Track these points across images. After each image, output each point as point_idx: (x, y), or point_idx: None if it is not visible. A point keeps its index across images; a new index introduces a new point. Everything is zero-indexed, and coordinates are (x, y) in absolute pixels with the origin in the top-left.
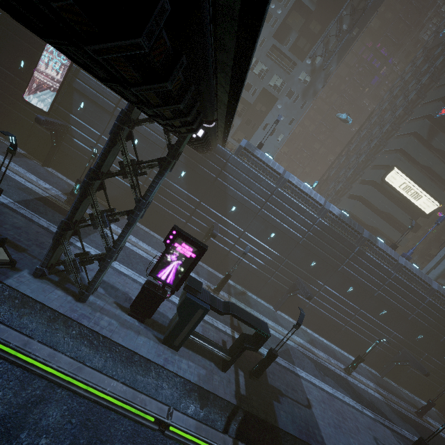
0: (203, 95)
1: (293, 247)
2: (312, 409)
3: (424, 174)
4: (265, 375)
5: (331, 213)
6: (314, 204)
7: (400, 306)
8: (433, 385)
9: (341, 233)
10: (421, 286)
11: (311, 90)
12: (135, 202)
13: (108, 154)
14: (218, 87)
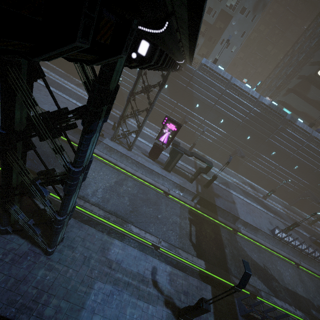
0: (178, 59)
1: (235, 128)
2: (235, 204)
3: None
4: (212, 189)
5: (263, 103)
6: (251, 98)
7: (308, 163)
8: None
9: (269, 117)
10: None
11: (261, 4)
12: (149, 105)
13: (136, 83)
14: (185, 51)
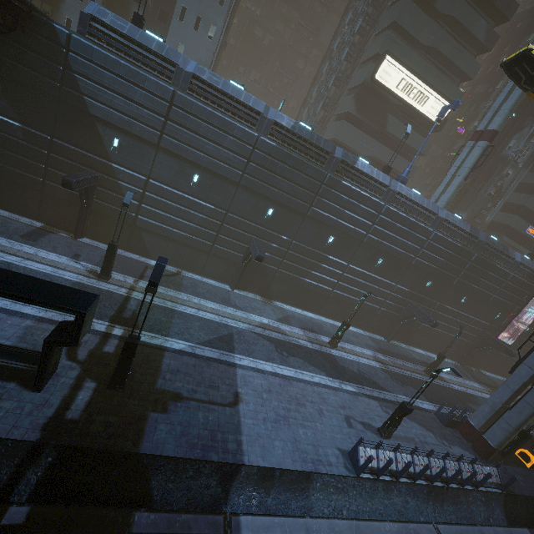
0: None
1: (234, 192)
2: (239, 406)
3: (431, 63)
4: (155, 378)
5: (278, 125)
6: (248, 113)
7: (399, 249)
8: (450, 337)
9: (299, 157)
10: (424, 217)
11: None
12: None
13: None
14: None
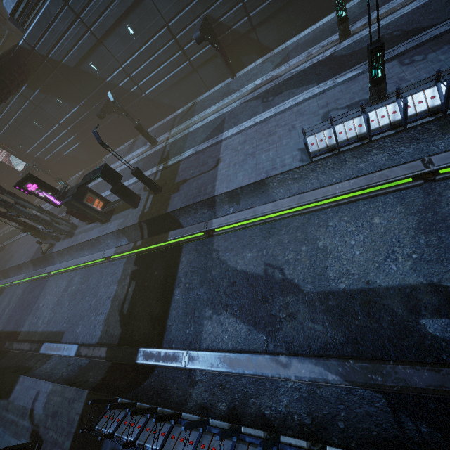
0: None
1: (152, 3)
2: (219, 166)
3: None
4: (175, 179)
5: None
6: None
7: None
8: None
9: None
10: None
11: None
12: None
13: None
14: None
